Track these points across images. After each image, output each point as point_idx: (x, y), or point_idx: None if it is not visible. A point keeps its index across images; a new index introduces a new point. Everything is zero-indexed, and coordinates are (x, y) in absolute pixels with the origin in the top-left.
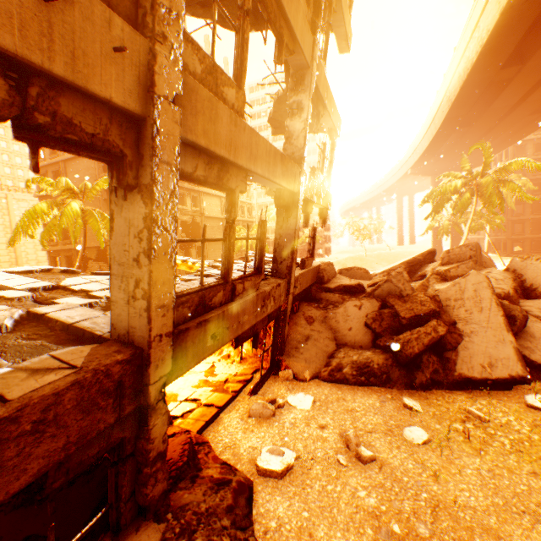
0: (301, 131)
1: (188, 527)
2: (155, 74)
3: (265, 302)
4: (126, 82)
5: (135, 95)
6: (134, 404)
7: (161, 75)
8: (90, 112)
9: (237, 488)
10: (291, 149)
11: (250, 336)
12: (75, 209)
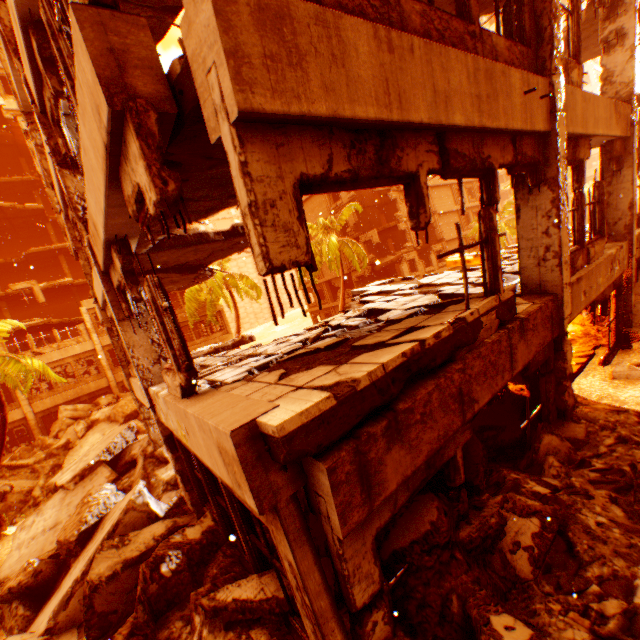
0: (625, 62)
1: (604, 426)
2: (554, 99)
3: (611, 265)
4: (542, 115)
5: (545, 120)
6: (555, 332)
7: (556, 98)
8: (528, 144)
9: (637, 414)
10: (611, 89)
11: (599, 301)
12: (334, 242)
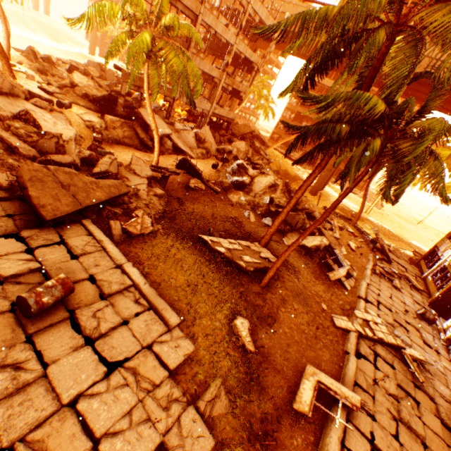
0: None
1: None
2: None
3: None
4: None
5: None
6: None
7: None
8: None
9: None
10: None
11: None
12: None
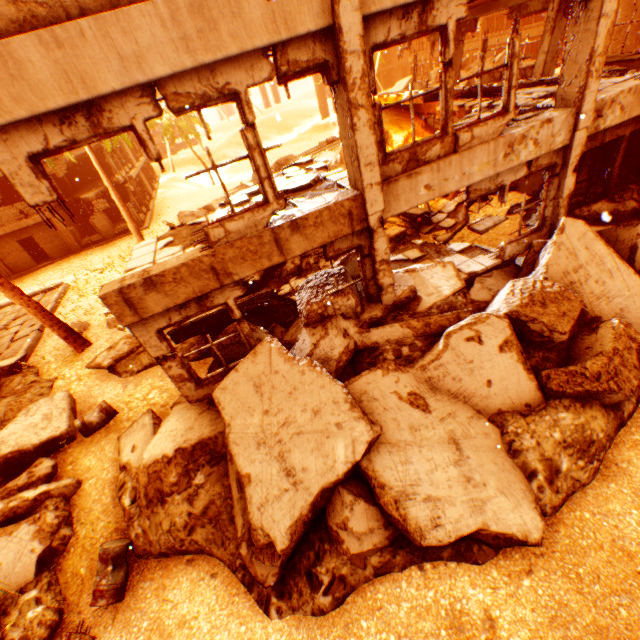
0: None
1: None
2: None
3: None
4: None
5: None
6: None
7: None
8: None
9: None
10: None
11: None
12: None
